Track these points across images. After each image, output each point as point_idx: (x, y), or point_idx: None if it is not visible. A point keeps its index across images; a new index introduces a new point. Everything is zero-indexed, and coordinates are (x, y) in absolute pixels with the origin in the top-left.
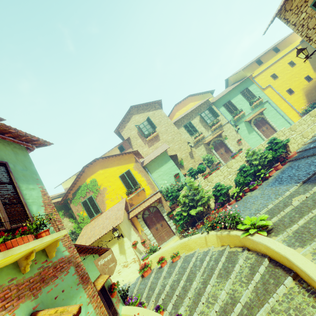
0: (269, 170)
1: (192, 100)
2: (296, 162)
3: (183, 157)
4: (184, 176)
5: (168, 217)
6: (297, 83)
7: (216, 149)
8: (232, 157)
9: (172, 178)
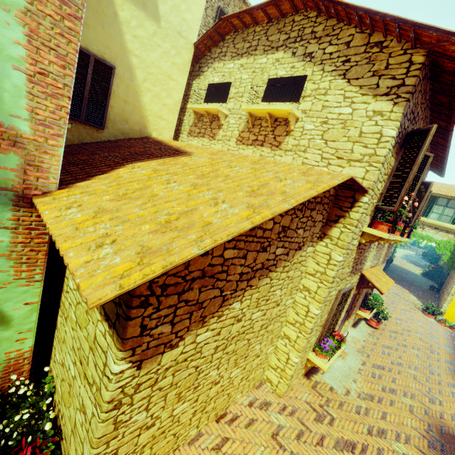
0: None
1: None
2: None
3: None
4: None
5: None
6: None
7: None
8: None
9: None
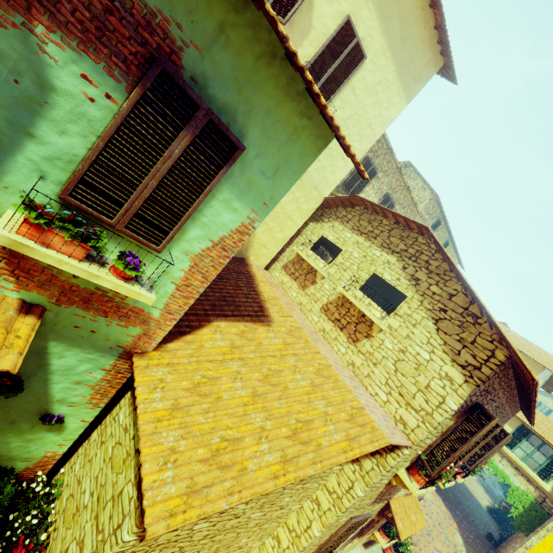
0: None
1: None
2: None
3: None
4: None
5: None
6: None
7: None
8: None
9: None
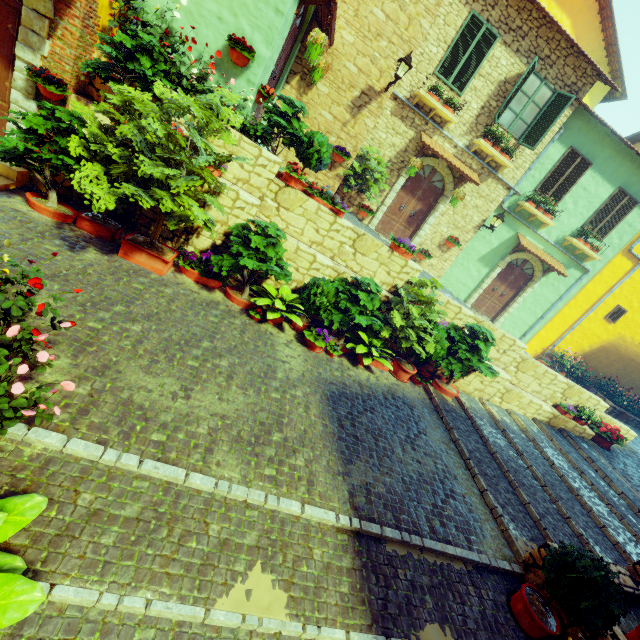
0: (384, 362)
1: (582, 21)
2: (431, 417)
3: (346, 70)
4: (262, 93)
5: (30, 80)
6: (639, 322)
7: (410, 187)
8: (396, 244)
9: (218, 32)
